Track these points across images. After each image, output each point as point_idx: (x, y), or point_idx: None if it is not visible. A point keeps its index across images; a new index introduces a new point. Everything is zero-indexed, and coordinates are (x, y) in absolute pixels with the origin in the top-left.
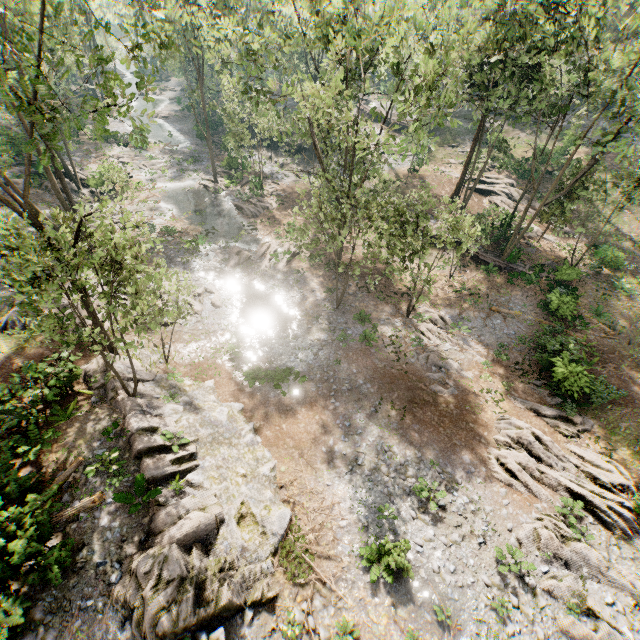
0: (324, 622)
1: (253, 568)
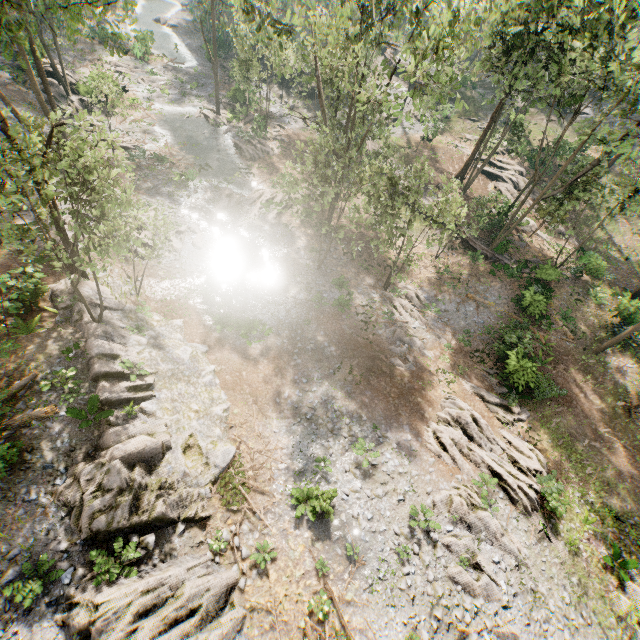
0: (248, 543)
1: (191, 491)
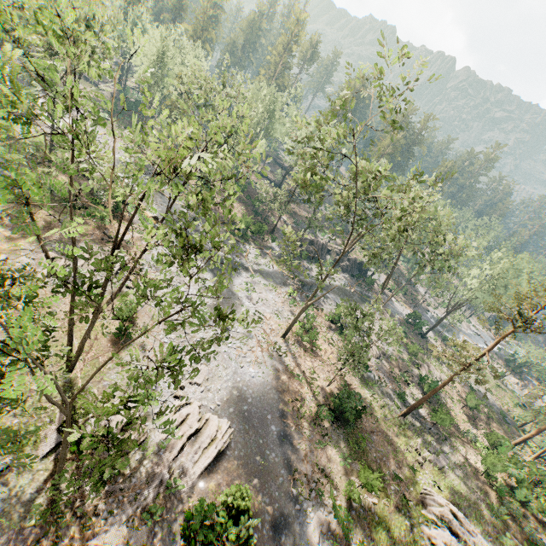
0: None
1: None
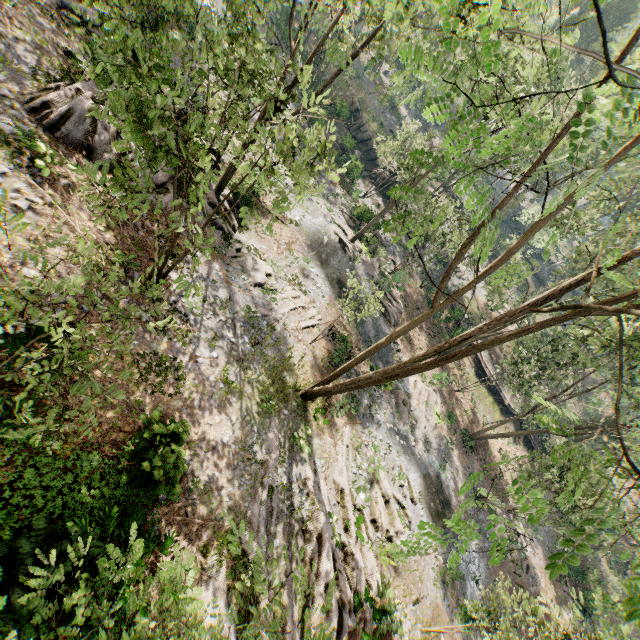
0: None
1: None
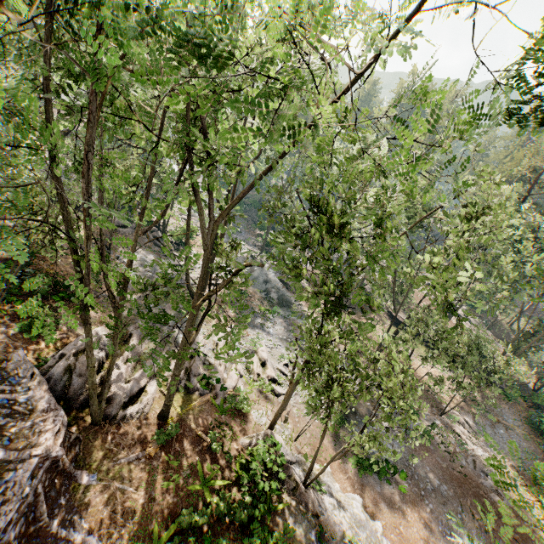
0: None
1: None
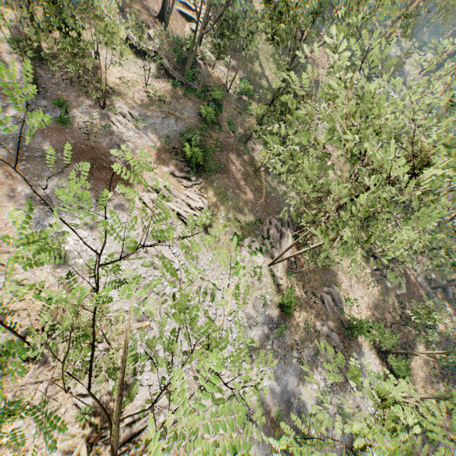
0: (1, 281)
1: None
